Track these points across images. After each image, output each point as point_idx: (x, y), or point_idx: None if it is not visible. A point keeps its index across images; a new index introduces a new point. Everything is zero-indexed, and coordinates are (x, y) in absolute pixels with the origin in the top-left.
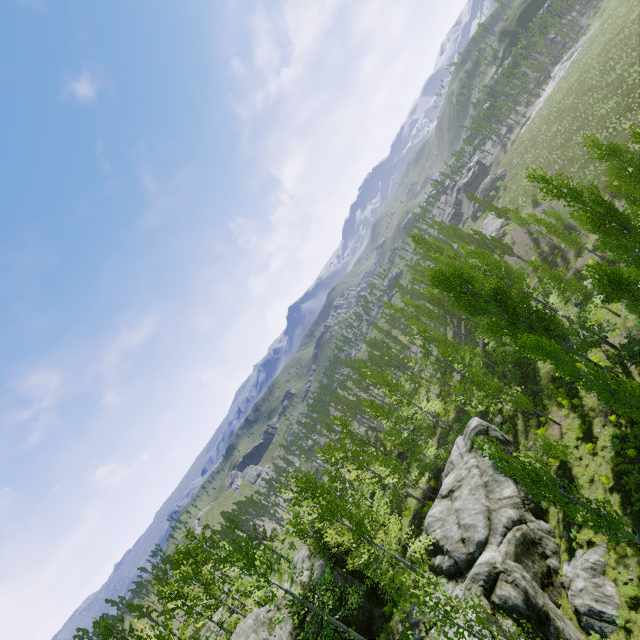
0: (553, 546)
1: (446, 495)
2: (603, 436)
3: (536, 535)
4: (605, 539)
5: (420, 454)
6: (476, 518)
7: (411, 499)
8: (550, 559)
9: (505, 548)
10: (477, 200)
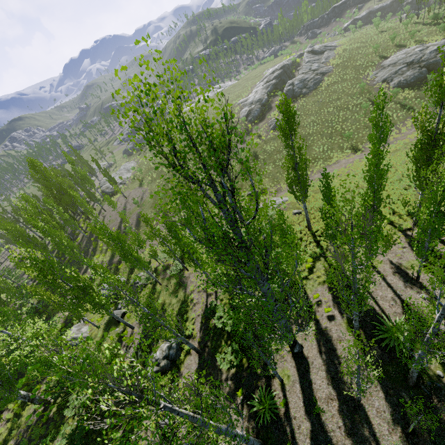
0: None
1: None
2: None
3: None
4: None
5: None
6: None
7: None
8: None
9: None
10: (97, 163)
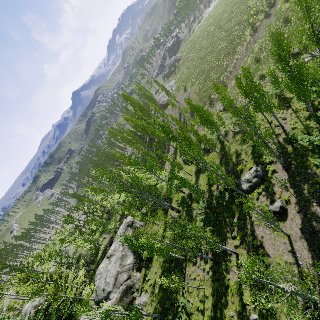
0: (138, 287)
1: (109, 257)
2: (167, 239)
3: (133, 283)
4: (151, 291)
5: (115, 215)
6: (111, 279)
7: (105, 241)
8: (135, 293)
9: (117, 296)
10: (157, 83)
